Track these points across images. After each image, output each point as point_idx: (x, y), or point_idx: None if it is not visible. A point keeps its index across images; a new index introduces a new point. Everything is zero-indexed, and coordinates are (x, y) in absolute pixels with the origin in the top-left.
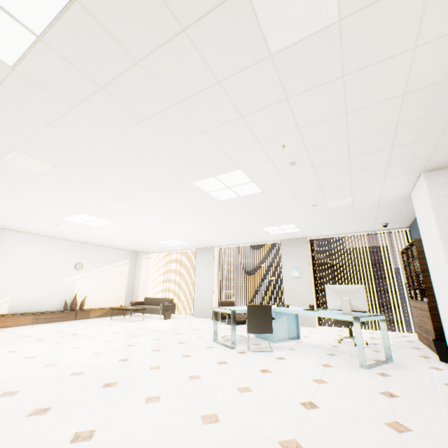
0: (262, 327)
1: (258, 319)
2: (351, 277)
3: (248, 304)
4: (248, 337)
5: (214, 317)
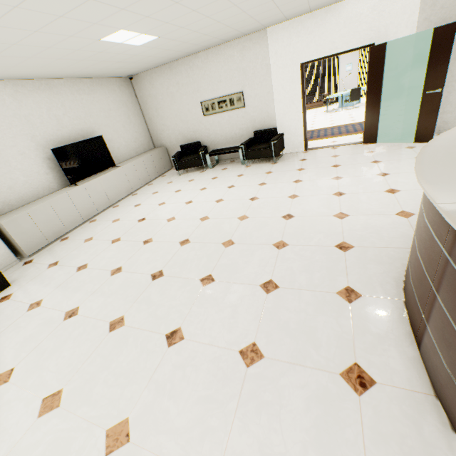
0: (356, 98)
1: (355, 95)
2: (334, 58)
3: (351, 90)
4: (344, 106)
5: (326, 102)
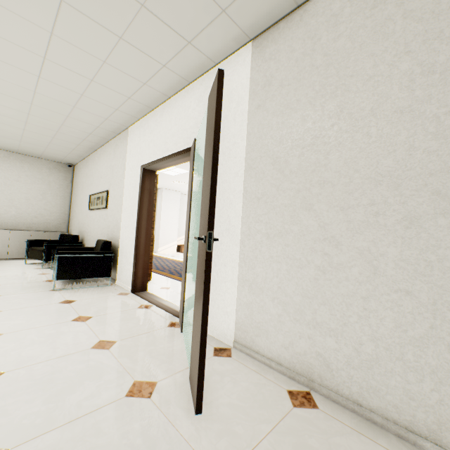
0: None
1: None
2: None
3: None
4: None
5: None
